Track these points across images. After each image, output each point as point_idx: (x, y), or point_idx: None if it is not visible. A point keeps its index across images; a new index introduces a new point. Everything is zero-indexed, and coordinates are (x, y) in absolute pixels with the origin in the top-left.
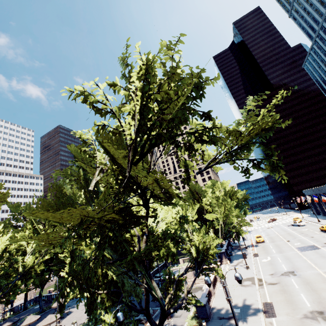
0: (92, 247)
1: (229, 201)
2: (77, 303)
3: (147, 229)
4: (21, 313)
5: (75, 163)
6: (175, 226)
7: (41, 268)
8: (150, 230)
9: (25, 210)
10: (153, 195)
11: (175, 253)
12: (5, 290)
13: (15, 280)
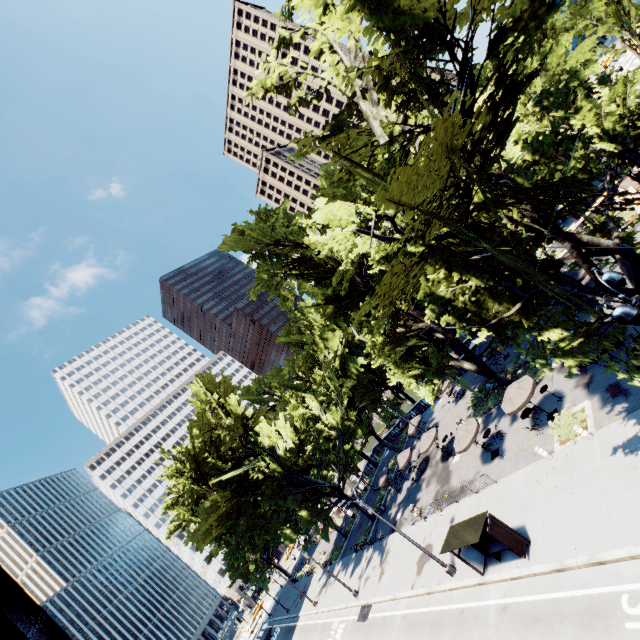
0: (437, 276)
1: (555, 46)
2: (431, 414)
3: (499, 170)
4: (376, 470)
5: (254, 258)
6: (541, 124)
7: (352, 415)
8: (503, 170)
9: (260, 386)
10: (493, 44)
11: (584, 160)
12: (340, 461)
13: (340, 445)
